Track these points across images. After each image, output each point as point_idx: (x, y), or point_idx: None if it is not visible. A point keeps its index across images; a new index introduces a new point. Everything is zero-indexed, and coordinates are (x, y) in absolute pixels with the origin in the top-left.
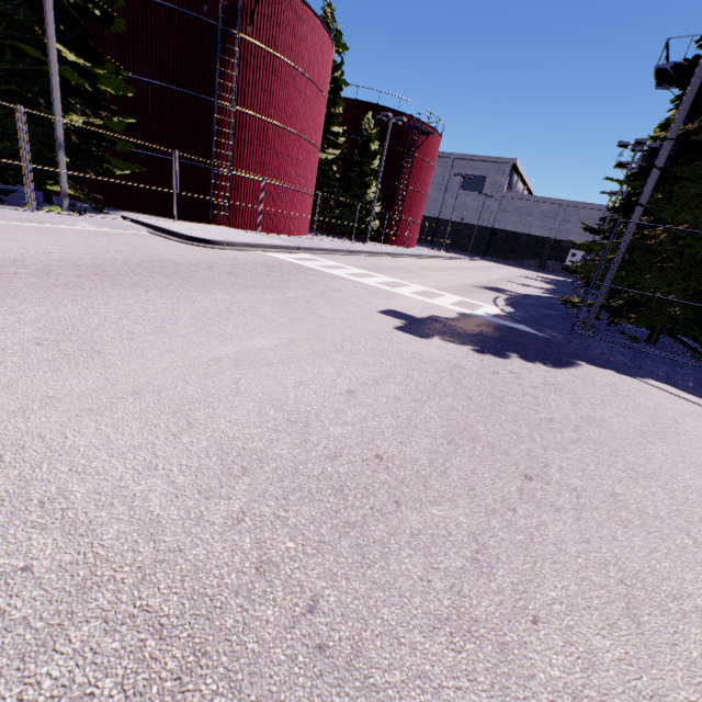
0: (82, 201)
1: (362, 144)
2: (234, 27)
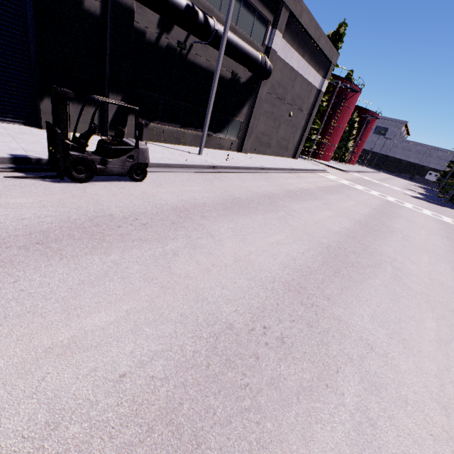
0: None
1: (351, 124)
2: (342, 102)
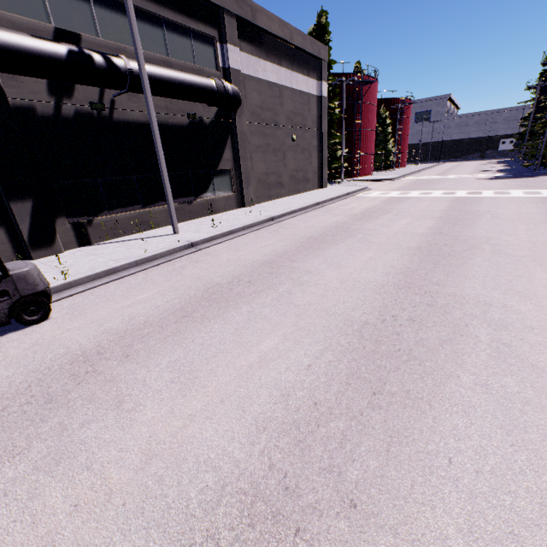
0: None
1: (382, 121)
2: (358, 101)
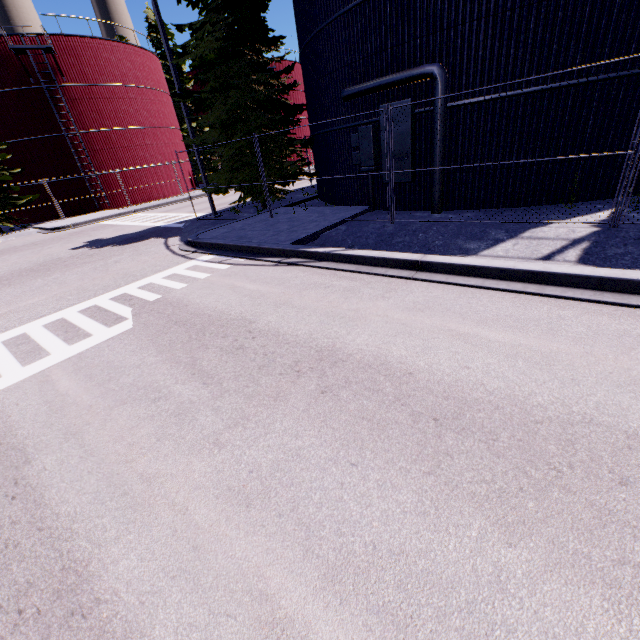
0: (30, 223)
1: None
2: (55, 83)
